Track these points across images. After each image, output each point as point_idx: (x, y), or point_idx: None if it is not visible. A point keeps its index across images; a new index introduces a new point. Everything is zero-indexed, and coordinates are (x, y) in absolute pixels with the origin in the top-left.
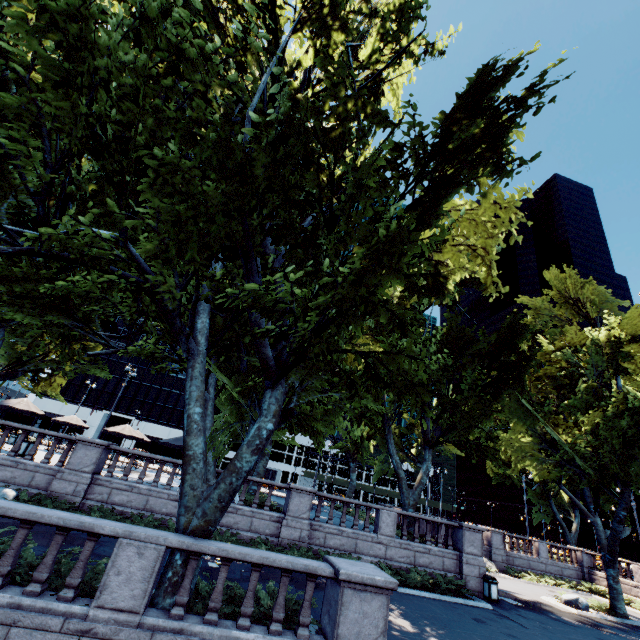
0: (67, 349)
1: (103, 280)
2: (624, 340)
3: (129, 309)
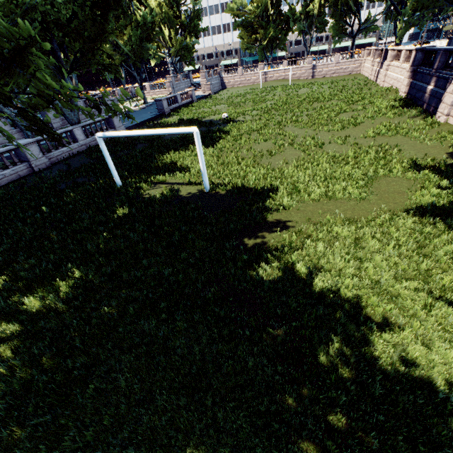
0: None
1: None
2: None
3: None
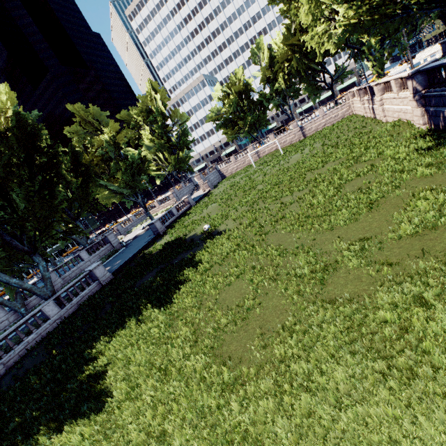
0: None
1: None
2: (115, 135)
3: None
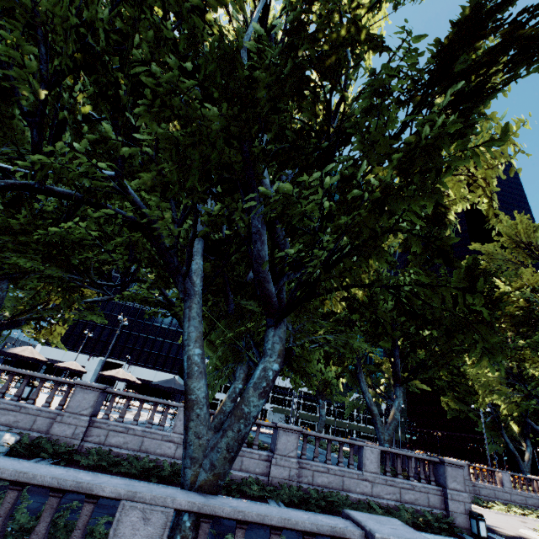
0: (66, 298)
1: (99, 215)
2: None
3: (123, 256)
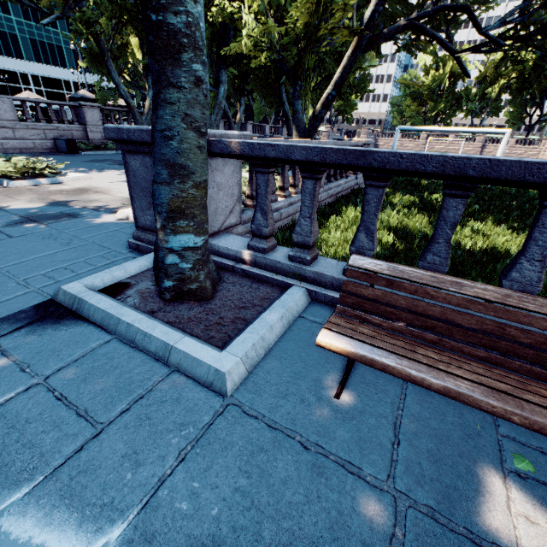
0: None
1: None
2: None
3: None
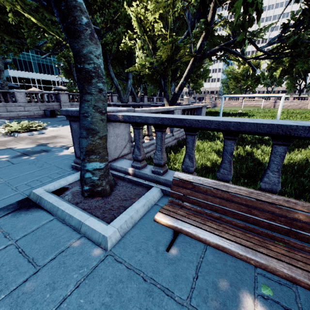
0: None
1: None
2: None
3: None
